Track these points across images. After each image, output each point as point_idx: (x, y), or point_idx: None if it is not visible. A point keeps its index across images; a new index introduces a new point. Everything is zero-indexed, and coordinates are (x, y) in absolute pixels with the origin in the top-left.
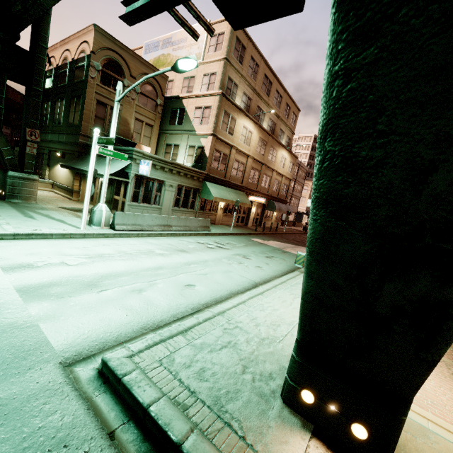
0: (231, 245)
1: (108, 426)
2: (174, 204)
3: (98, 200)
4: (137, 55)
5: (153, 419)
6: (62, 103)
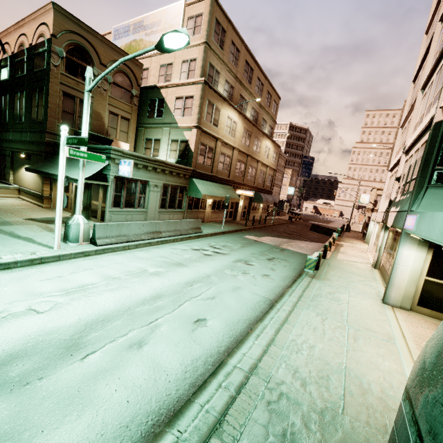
0: (227, 248)
1: None
2: (160, 205)
3: (73, 207)
4: (106, 40)
5: None
6: (22, 97)
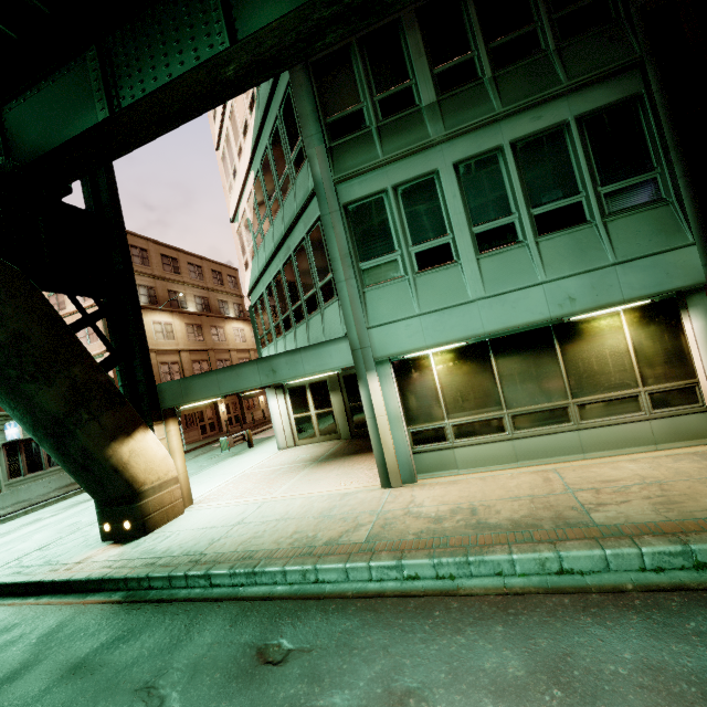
0: None
1: None
2: None
3: None
4: None
5: None
6: None
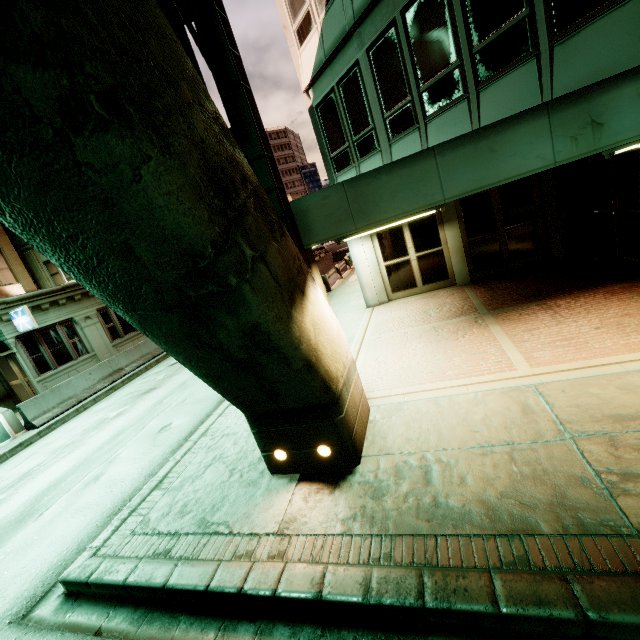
0: None
1: (92, 629)
2: (111, 337)
3: None
4: None
5: (134, 587)
6: None
